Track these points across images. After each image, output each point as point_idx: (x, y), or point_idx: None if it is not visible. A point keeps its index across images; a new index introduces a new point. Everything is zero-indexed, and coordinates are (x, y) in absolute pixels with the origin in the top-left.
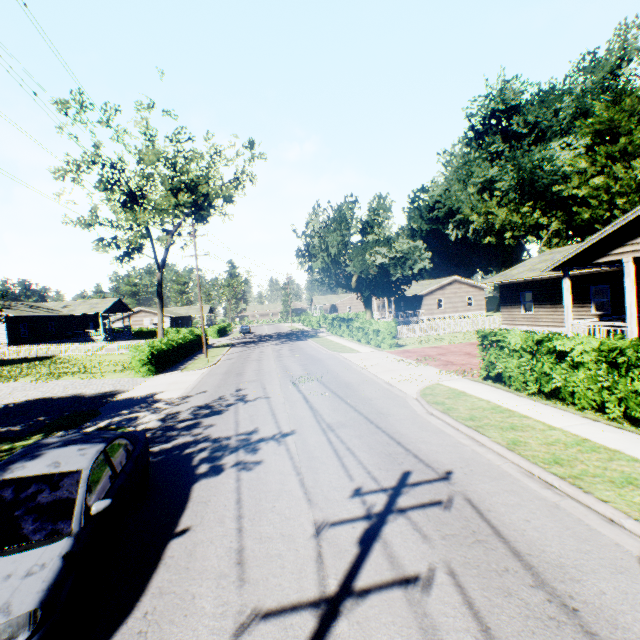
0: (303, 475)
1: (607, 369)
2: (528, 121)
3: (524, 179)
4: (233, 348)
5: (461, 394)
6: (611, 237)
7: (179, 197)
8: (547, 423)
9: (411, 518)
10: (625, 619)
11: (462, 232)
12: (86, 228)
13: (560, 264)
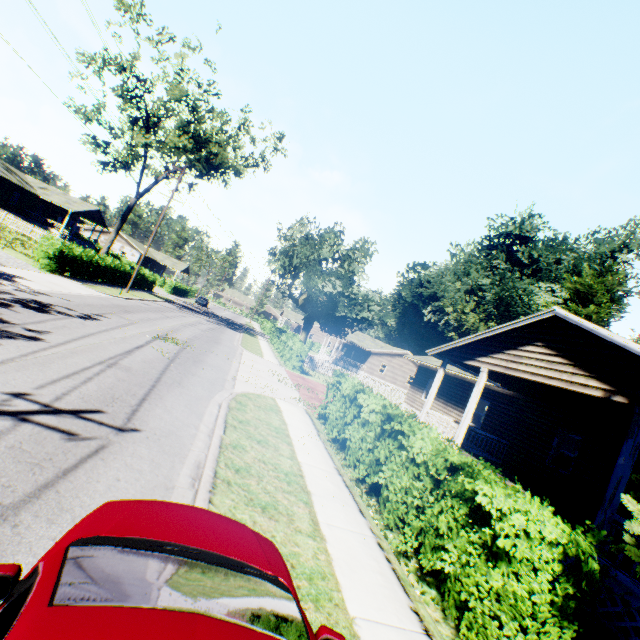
0: (2, 365)
1: (375, 432)
2: (532, 255)
3: (503, 299)
4: (167, 303)
5: (275, 410)
6: (484, 345)
7: (182, 138)
8: (297, 455)
9: (19, 426)
10: (23, 559)
11: (436, 318)
12: (83, 118)
13: (444, 353)
